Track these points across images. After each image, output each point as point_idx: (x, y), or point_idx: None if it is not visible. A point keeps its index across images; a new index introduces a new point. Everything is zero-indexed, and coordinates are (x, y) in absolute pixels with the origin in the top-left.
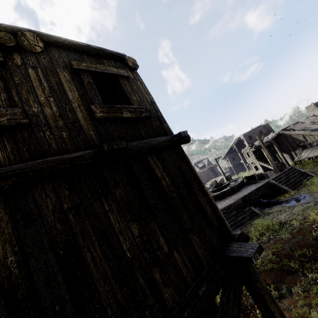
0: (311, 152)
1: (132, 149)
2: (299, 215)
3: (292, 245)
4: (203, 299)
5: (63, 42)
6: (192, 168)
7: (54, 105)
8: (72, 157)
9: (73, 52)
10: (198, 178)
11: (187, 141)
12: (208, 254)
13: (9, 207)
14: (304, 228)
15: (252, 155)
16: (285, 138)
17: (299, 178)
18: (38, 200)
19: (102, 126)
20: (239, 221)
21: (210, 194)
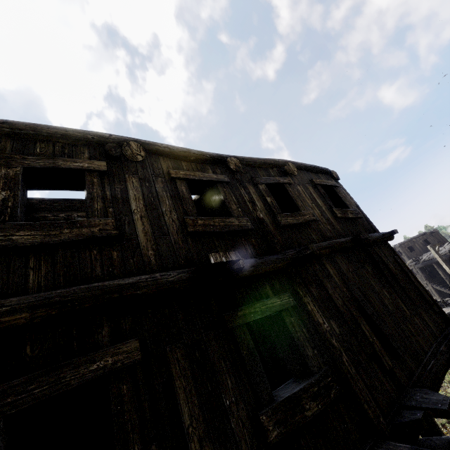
0: None
1: (365, 240)
2: None
3: None
4: (447, 354)
5: (302, 166)
6: (403, 261)
7: (316, 209)
8: (343, 241)
9: (305, 171)
10: (410, 270)
11: (391, 239)
12: (437, 329)
13: (331, 264)
14: None
15: (418, 273)
16: None
17: None
18: (339, 263)
19: (340, 223)
20: None
21: None
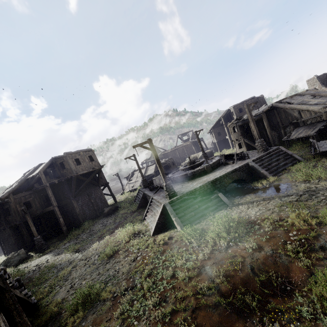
0: (303, 131)
1: None
2: (275, 214)
3: (256, 262)
4: None
5: None
6: None
7: None
8: None
9: None
10: None
11: None
12: None
13: None
14: (278, 235)
15: (238, 130)
16: (278, 112)
17: (284, 162)
18: None
19: None
20: (201, 212)
21: (182, 172)
